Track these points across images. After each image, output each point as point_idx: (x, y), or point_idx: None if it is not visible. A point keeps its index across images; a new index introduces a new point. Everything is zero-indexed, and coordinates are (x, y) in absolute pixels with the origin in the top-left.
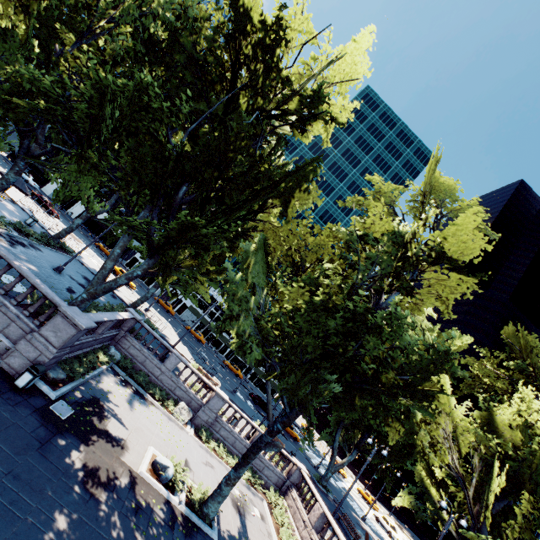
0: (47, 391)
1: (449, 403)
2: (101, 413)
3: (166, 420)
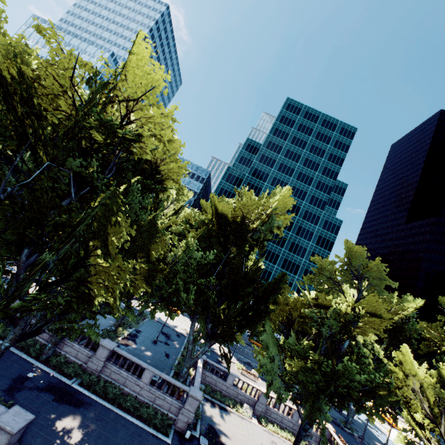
0: (195, 434)
1: (412, 366)
2: (216, 434)
3: (241, 420)
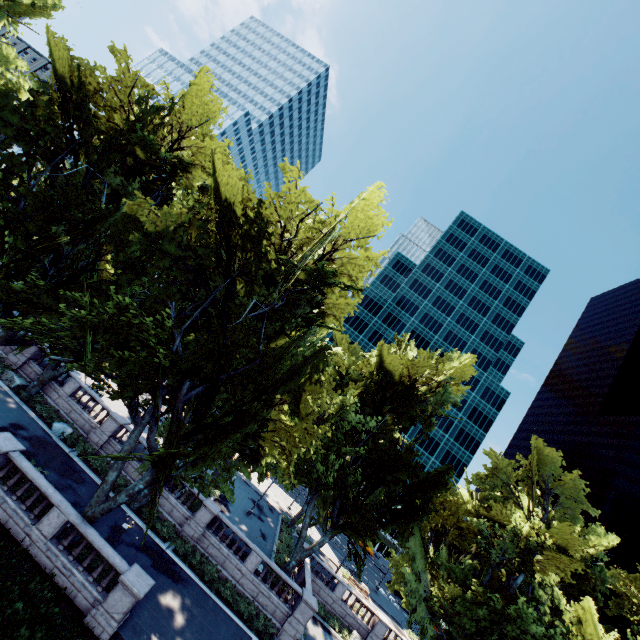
0: None
1: (597, 631)
2: None
3: None
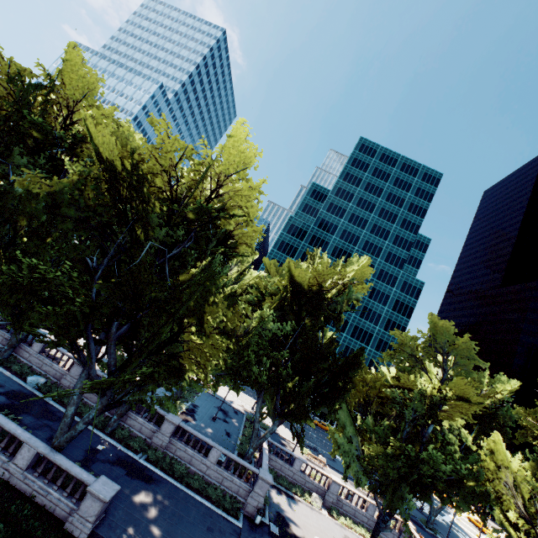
0: (264, 520)
1: (505, 457)
2: (286, 523)
3: (310, 510)
